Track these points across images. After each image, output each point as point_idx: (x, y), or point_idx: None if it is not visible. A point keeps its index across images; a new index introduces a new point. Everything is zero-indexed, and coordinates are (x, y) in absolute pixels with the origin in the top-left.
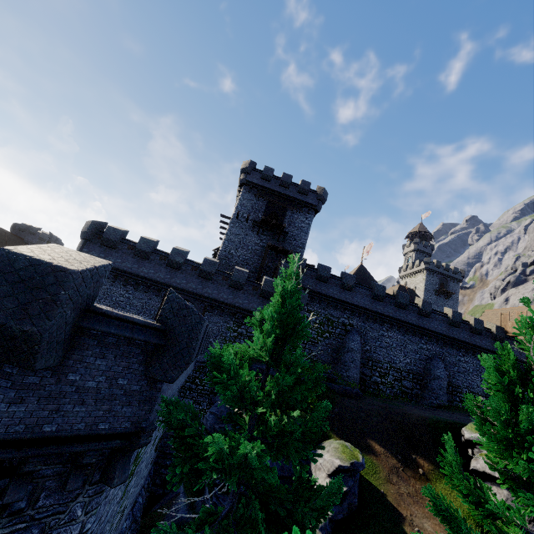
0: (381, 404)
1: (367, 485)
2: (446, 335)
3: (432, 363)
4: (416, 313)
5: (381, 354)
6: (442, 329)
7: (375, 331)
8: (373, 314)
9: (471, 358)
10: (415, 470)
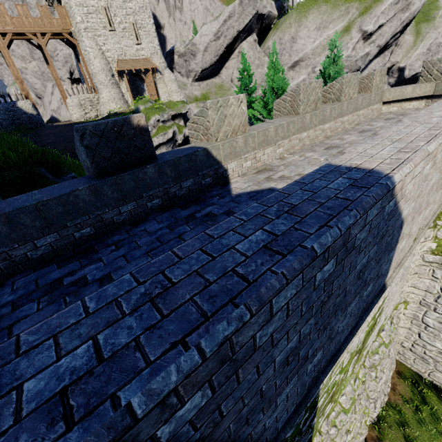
0: None
1: None
2: None
3: None
4: None
5: None
6: None
7: None
8: None
9: None
10: None
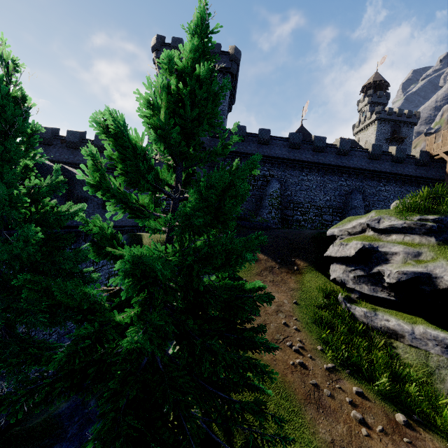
0: (285, 231)
1: (233, 277)
2: (366, 169)
3: (351, 196)
4: (335, 154)
5: (302, 196)
6: (362, 164)
7: (295, 177)
8: (291, 162)
9: (393, 186)
10: (290, 268)
